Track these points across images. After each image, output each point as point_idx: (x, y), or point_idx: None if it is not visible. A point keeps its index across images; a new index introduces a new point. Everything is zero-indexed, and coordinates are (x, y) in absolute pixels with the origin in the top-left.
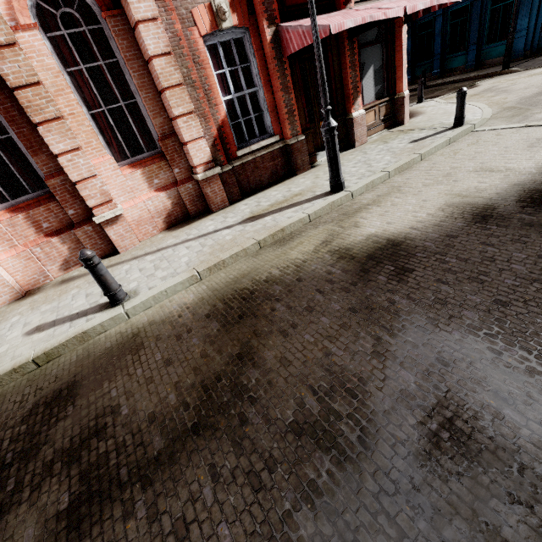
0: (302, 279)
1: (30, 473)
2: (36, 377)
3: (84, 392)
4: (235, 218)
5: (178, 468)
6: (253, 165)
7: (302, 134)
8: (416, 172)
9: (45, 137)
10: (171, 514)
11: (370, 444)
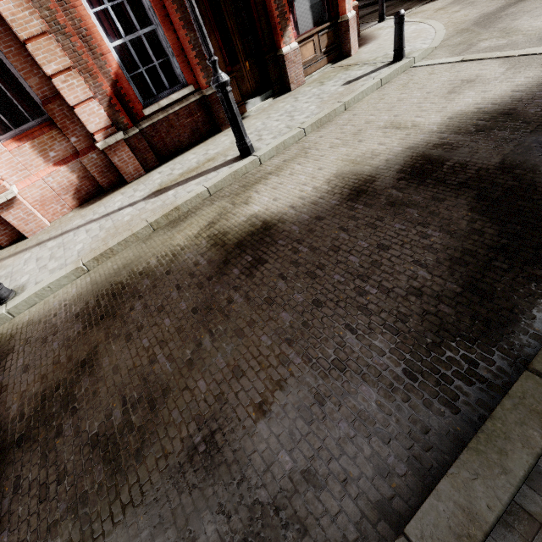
0: (171, 271)
1: None
2: None
3: None
4: (143, 191)
5: None
6: (167, 124)
7: None
8: (332, 127)
9: None
10: None
11: (143, 457)
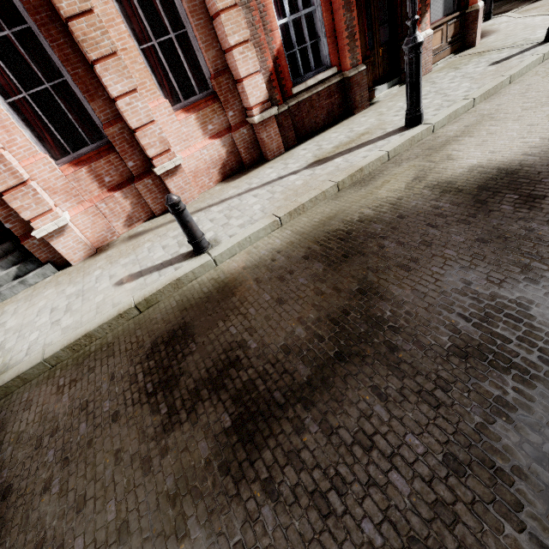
0: (404, 215)
1: (178, 399)
2: (142, 321)
3: (200, 331)
4: (298, 163)
5: (336, 391)
6: (309, 104)
7: (361, 64)
8: (507, 96)
9: (102, 77)
10: (347, 428)
11: None
